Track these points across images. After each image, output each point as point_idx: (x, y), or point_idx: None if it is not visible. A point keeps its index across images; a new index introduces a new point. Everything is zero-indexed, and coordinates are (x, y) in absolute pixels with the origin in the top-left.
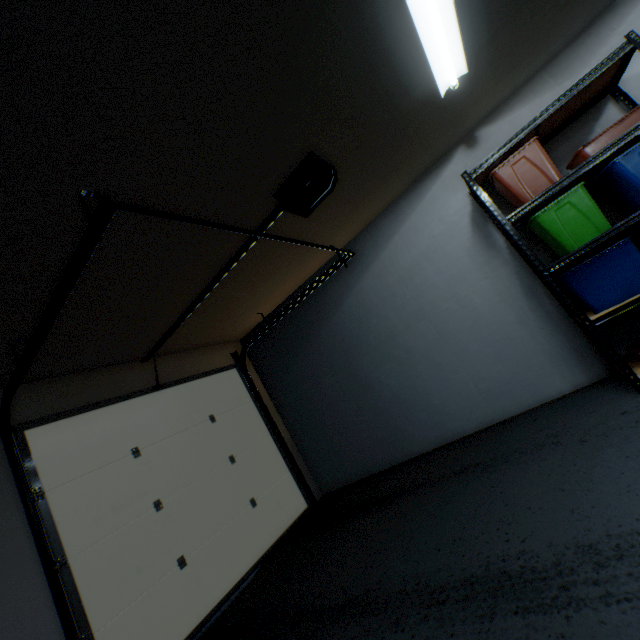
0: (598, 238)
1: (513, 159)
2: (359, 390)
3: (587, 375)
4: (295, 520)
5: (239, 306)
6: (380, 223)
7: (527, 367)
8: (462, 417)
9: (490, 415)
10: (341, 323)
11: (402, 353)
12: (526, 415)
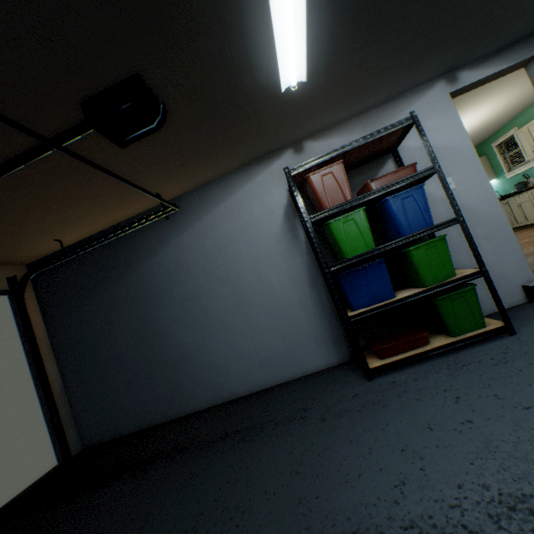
0: (366, 253)
1: (324, 171)
2: (152, 342)
3: (338, 357)
4: (33, 483)
5: (25, 225)
6: (211, 189)
7: (299, 343)
8: (240, 380)
9: (263, 381)
10: (150, 272)
11: (202, 313)
12: (289, 384)
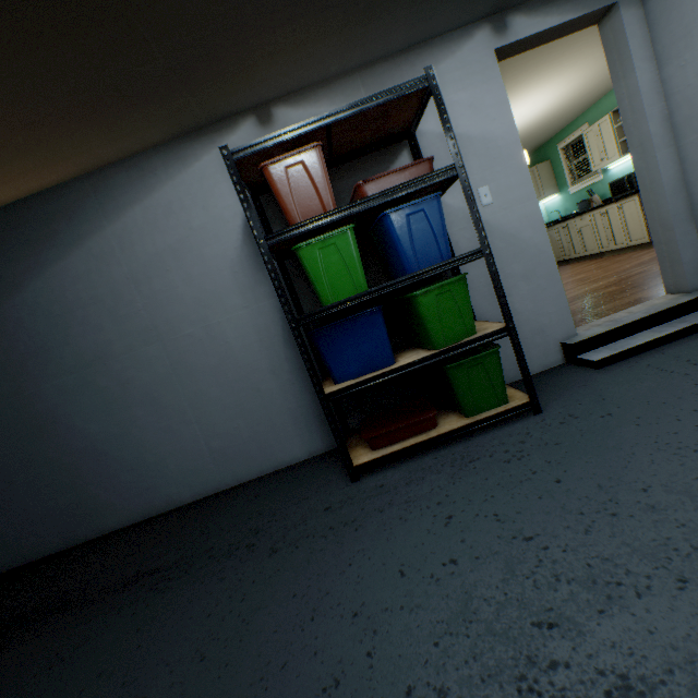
0: (353, 298)
1: (291, 159)
2: (32, 432)
3: (325, 442)
4: None
5: None
6: (115, 177)
7: (270, 426)
8: (183, 481)
9: (218, 480)
10: (16, 319)
11: (115, 385)
12: (254, 485)
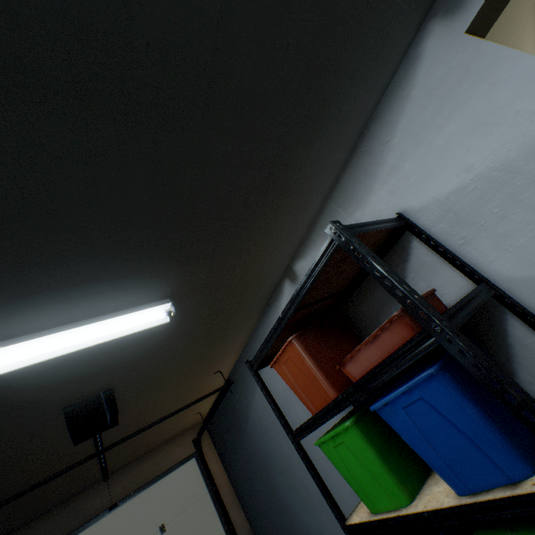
0: (390, 521)
1: (281, 356)
2: (282, 510)
3: None
4: None
5: (163, 427)
6: (252, 346)
7: None
8: None
9: None
10: (253, 434)
11: (302, 489)
12: None
